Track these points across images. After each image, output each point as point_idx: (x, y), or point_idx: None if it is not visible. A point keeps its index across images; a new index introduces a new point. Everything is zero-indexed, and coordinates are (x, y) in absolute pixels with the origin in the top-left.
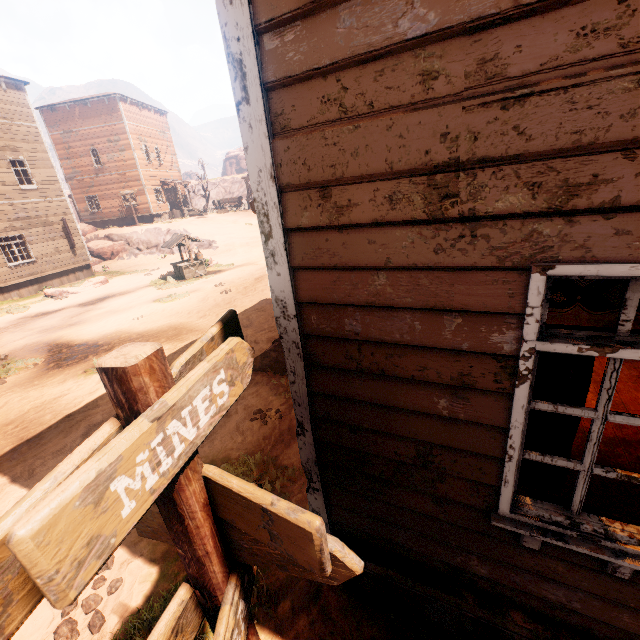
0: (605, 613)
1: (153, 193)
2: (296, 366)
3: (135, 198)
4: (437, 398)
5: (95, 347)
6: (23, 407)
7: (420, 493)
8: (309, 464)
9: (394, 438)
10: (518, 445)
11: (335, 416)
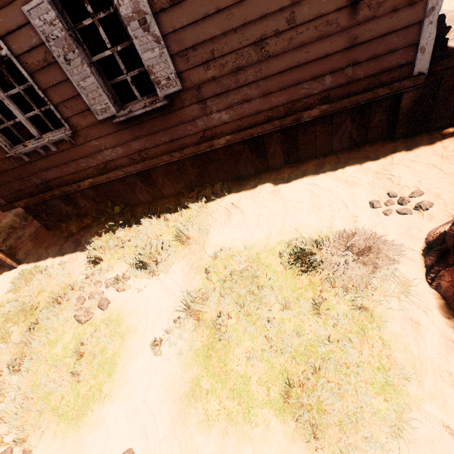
0: (63, 172)
1: None
2: None
3: None
4: None
5: None
6: None
7: None
8: None
9: None
10: None
11: None
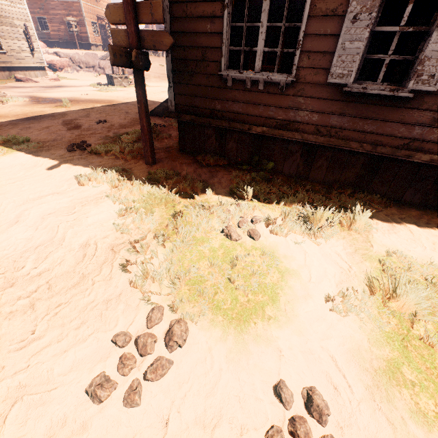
0: (247, 110)
1: (91, 25)
2: (167, 19)
3: (77, 26)
4: (207, 25)
5: (59, 101)
6: (24, 111)
7: (203, 76)
8: (169, 73)
9: (196, 49)
10: (225, 37)
11: (178, 43)
